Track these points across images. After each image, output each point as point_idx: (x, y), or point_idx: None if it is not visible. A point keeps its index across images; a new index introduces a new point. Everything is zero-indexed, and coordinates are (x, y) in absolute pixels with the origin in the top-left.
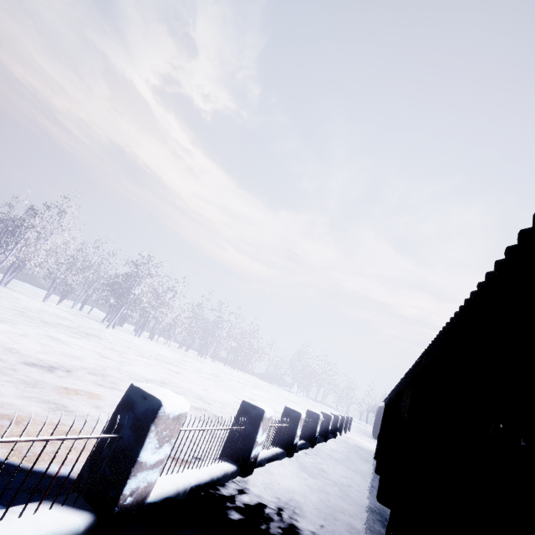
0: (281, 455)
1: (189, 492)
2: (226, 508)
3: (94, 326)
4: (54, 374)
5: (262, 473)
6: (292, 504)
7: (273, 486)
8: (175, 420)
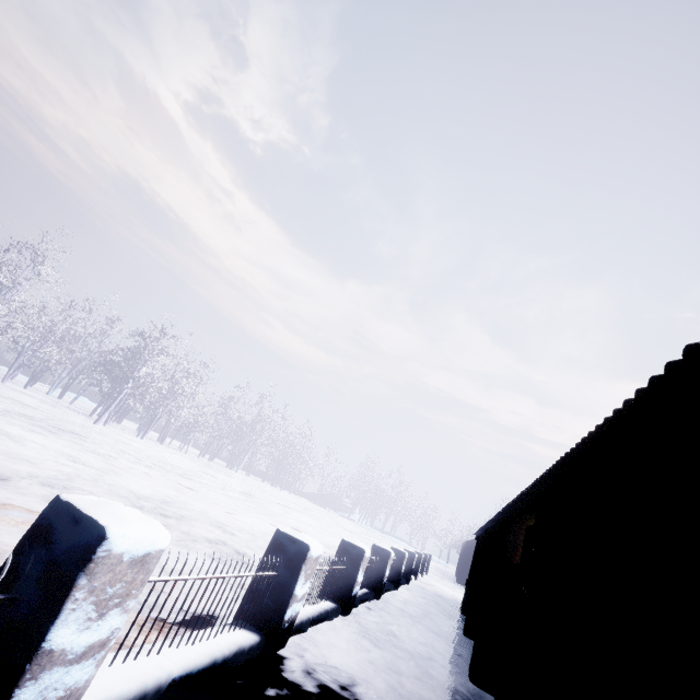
0: (332, 612)
1: (167, 690)
2: None
3: (75, 420)
4: None
5: (301, 644)
6: (345, 697)
7: (318, 667)
8: (137, 566)
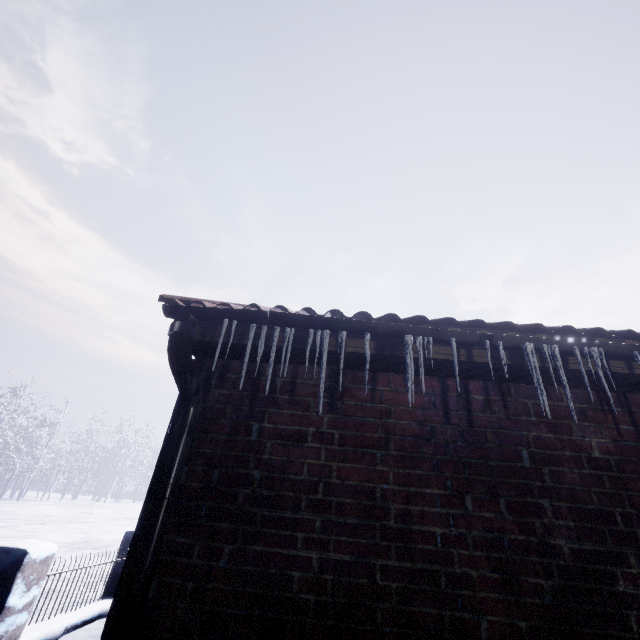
0: None
1: None
2: None
3: None
4: None
5: None
6: None
7: None
8: None
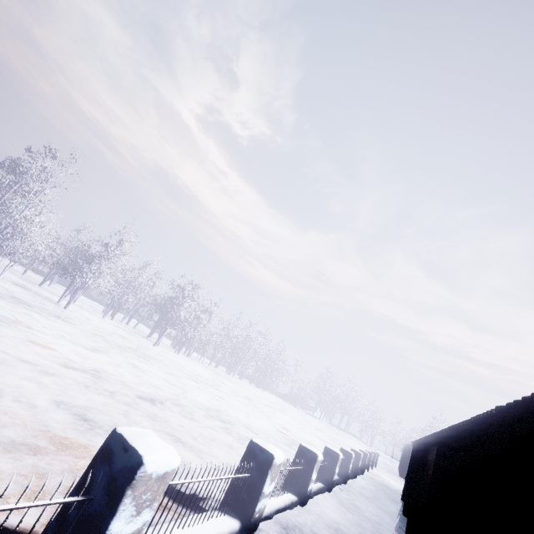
0: (323, 489)
1: (274, 514)
2: (299, 528)
3: (145, 344)
4: (156, 406)
5: (312, 504)
6: (339, 532)
7: (323, 516)
8: (278, 467)
